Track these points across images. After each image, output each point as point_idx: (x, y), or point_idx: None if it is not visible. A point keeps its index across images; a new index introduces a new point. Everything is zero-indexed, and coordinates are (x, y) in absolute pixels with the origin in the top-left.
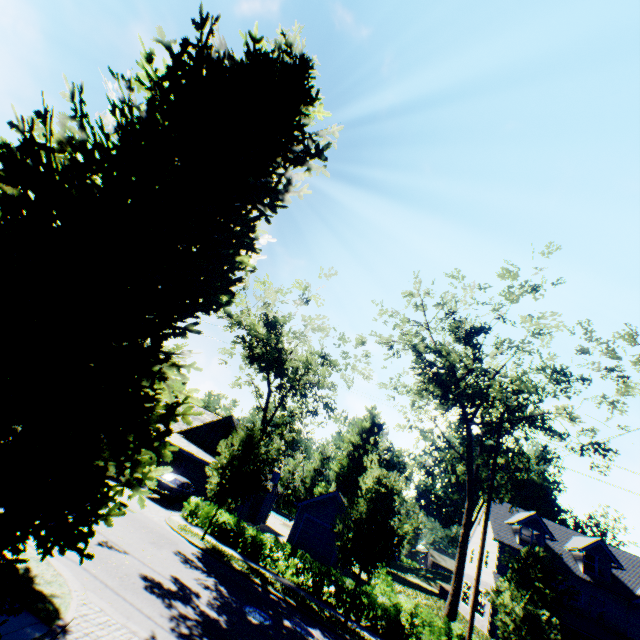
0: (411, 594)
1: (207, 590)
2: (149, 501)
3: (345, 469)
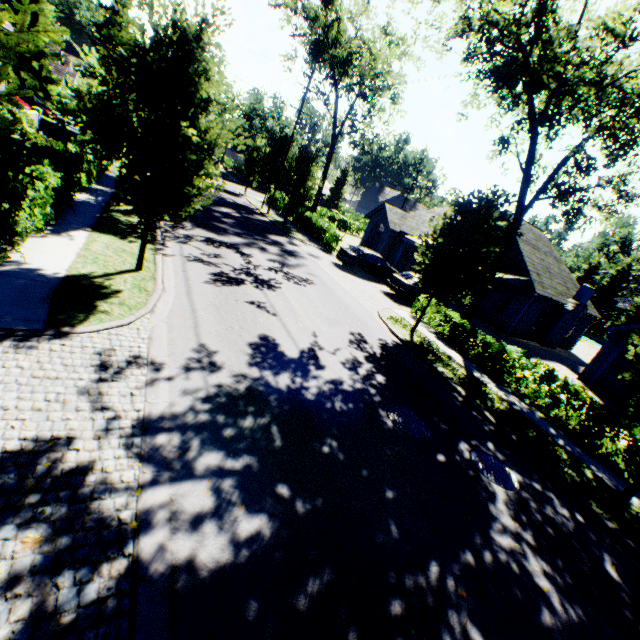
0: None
1: (346, 371)
2: (379, 294)
3: None
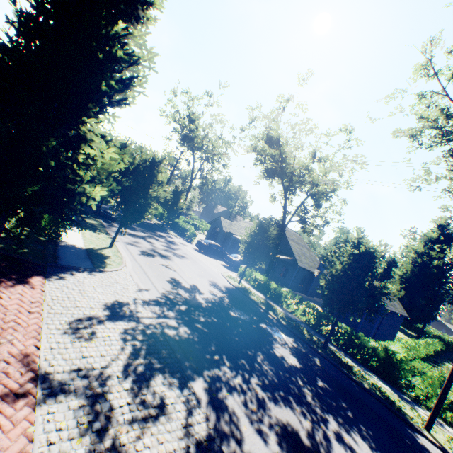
0: None
1: (212, 295)
2: (220, 265)
3: (407, 273)
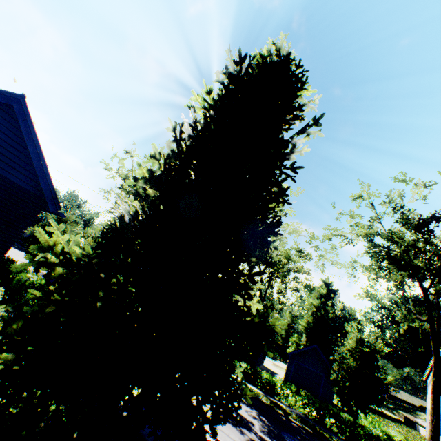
0: (383, 422)
1: (255, 420)
2: None
3: (311, 324)
